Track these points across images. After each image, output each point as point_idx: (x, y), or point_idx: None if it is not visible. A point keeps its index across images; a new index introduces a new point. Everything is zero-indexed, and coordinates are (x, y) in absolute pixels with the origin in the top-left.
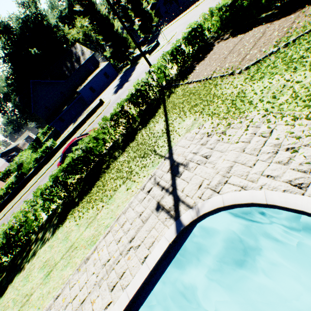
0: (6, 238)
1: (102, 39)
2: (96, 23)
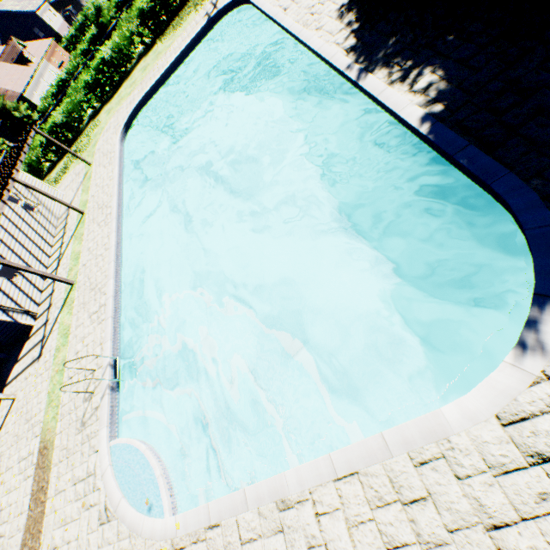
0: (112, 52)
1: None
2: None
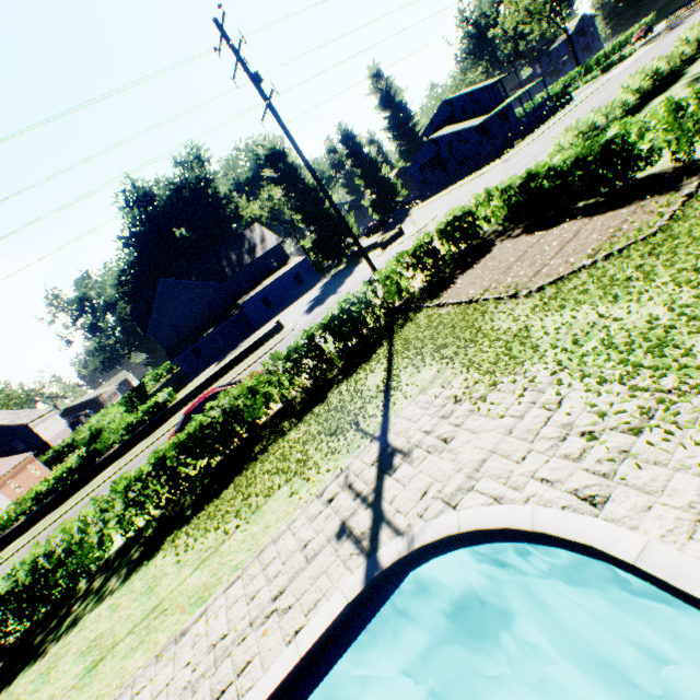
0: (32, 575)
1: (300, 220)
2: (295, 195)
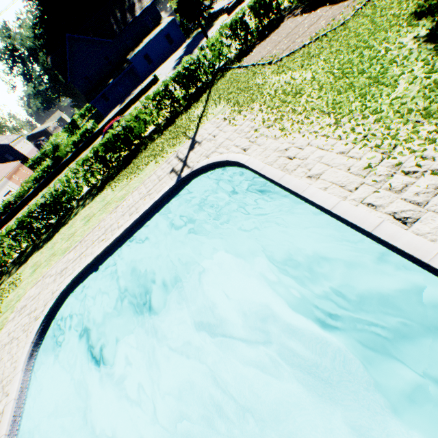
0: (52, 197)
1: None
2: None
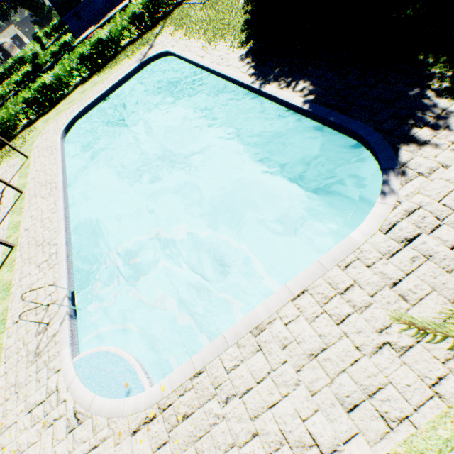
0: (53, 79)
1: None
2: None
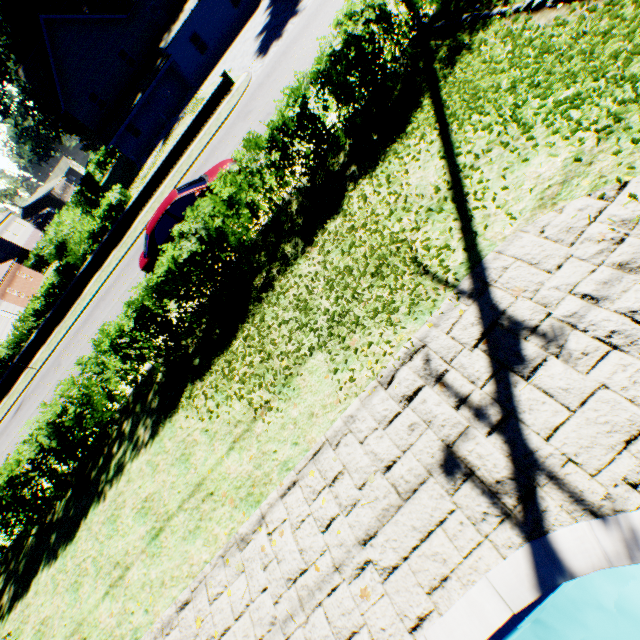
0: (54, 437)
1: None
2: None
